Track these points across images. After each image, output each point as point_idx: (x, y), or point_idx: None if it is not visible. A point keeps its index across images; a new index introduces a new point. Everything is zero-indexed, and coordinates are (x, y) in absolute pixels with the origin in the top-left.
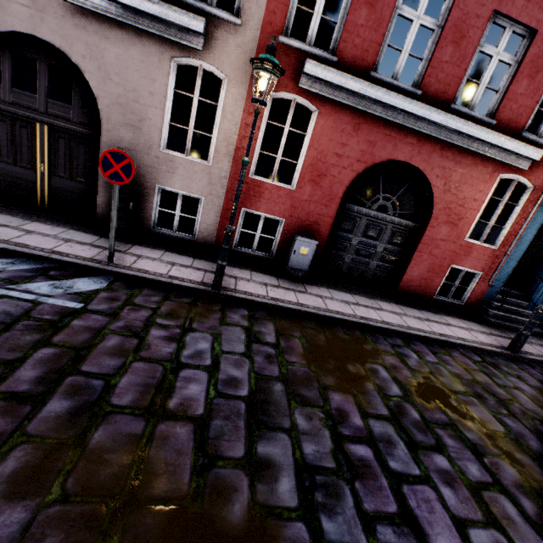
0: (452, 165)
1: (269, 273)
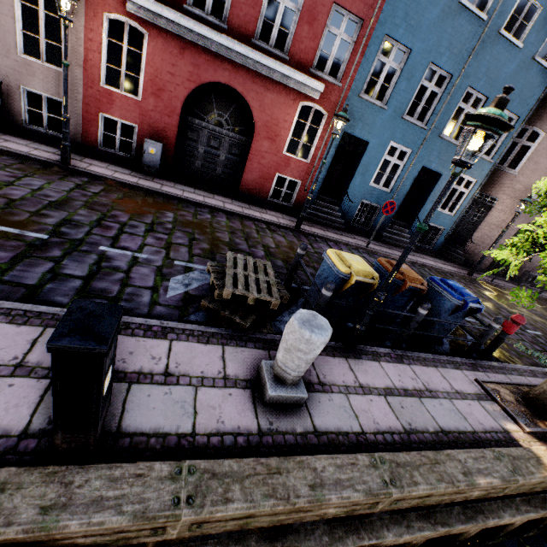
0: (263, 91)
1: (128, 168)
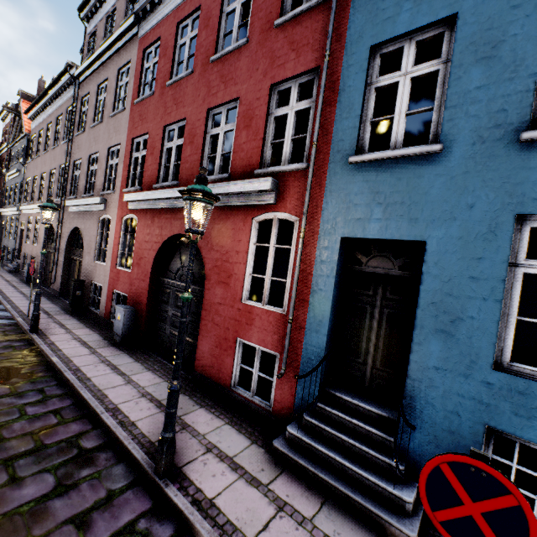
0: (210, 225)
1: (107, 337)
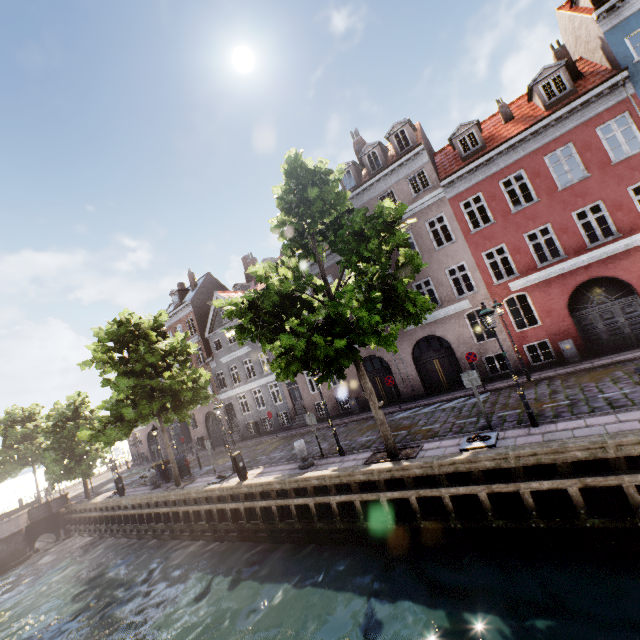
0: (618, 263)
1: (557, 367)
